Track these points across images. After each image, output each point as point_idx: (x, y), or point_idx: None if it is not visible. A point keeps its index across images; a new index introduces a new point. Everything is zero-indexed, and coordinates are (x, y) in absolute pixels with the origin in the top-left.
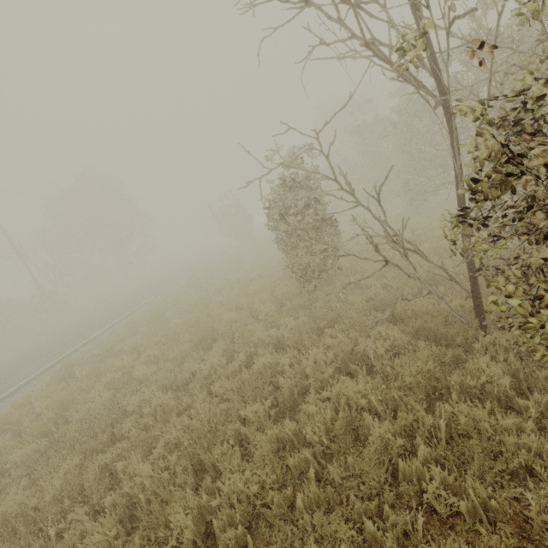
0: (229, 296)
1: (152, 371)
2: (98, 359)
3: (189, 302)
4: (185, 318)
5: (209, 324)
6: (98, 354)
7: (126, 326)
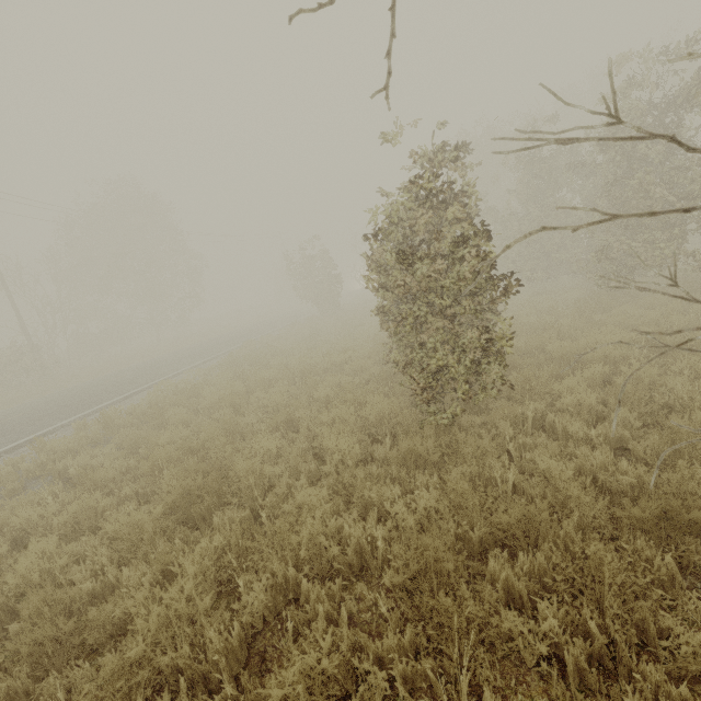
0: (279, 399)
1: (58, 565)
2: (15, 484)
3: (213, 396)
4: (196, 425)
5: (225, 454)
6: (26, 472)
7: (97, 423)
